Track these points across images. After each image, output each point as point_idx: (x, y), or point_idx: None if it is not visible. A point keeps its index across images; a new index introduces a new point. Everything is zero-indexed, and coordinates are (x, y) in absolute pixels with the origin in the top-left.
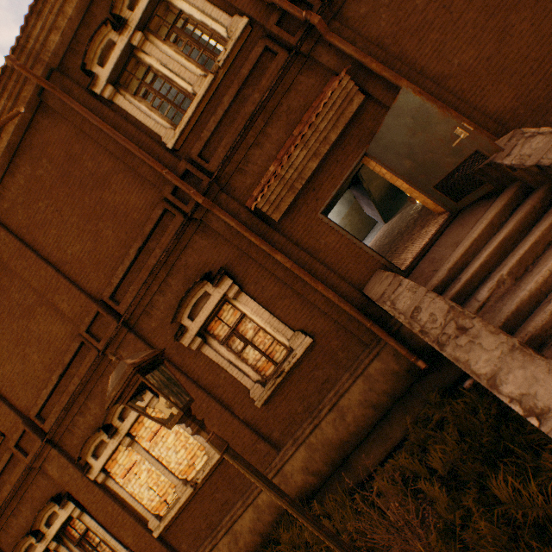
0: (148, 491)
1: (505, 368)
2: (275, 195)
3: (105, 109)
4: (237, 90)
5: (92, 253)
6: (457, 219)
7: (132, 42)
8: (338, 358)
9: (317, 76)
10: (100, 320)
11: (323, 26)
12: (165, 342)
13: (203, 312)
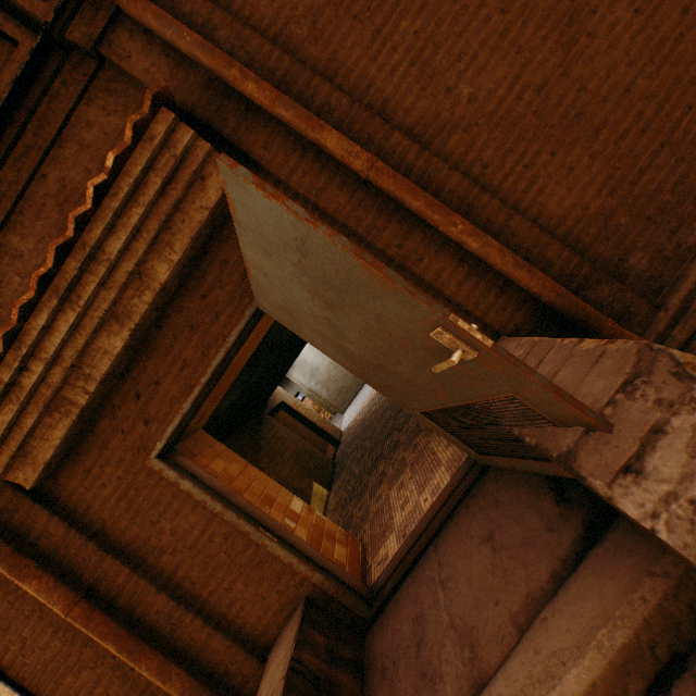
0: None
1: None
2: None
3: None
4: None
5: None
6: (486, 490)
7: None
8: None
9: (131, 107)
10: None
11: None
12: None
13: None
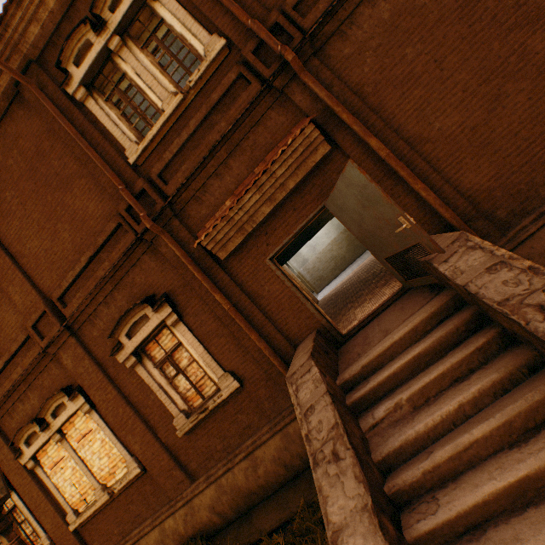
0: (71, 486)
1: (351, 528)
2: (222, 234)
3: (76, 110)
4: (205, 114)
5: (49, 251)
6: (404, 297)
7: (109, 46)
8: (263, 407)
9: (289, 114)
10: (47, 318)
11: (297, 64)
12: (103, 353)
13: (141, 334)
